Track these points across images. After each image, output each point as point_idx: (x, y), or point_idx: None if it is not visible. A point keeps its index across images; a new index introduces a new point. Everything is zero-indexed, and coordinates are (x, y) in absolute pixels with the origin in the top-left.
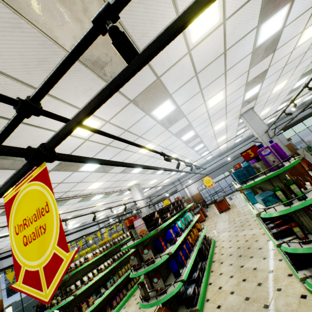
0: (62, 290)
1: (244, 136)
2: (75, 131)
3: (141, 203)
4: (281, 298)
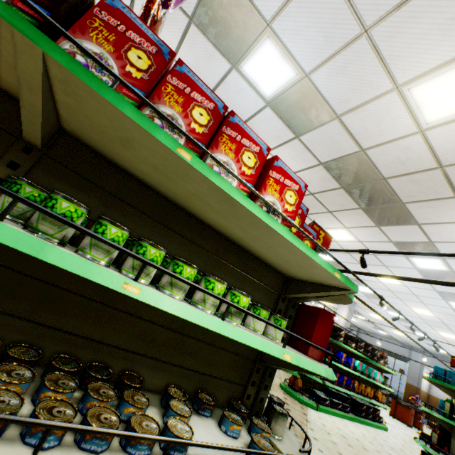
0: None
1: None
2: (332, 233)
3: (340, 321)
4: None
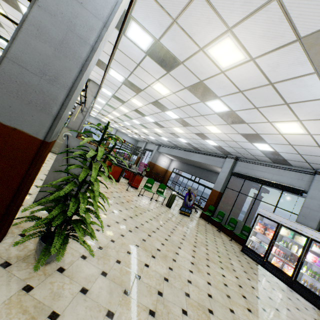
0: None
1: (191, 142)
2: None
3: None
4: None
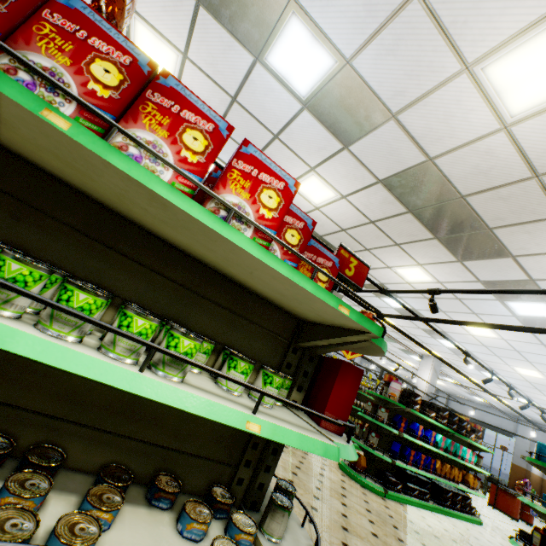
0: None
1: None
2: (403, 273)
3: (422, 385)
4: None
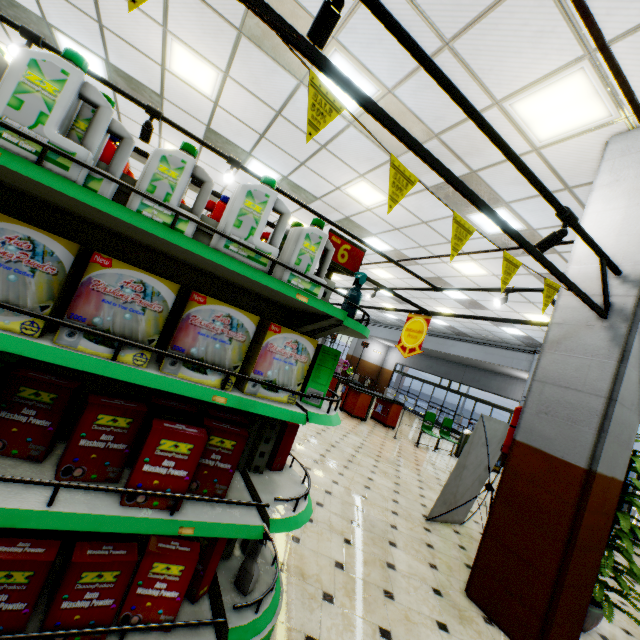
0: None
1: (458, 326)
2: None
3: None
4: None
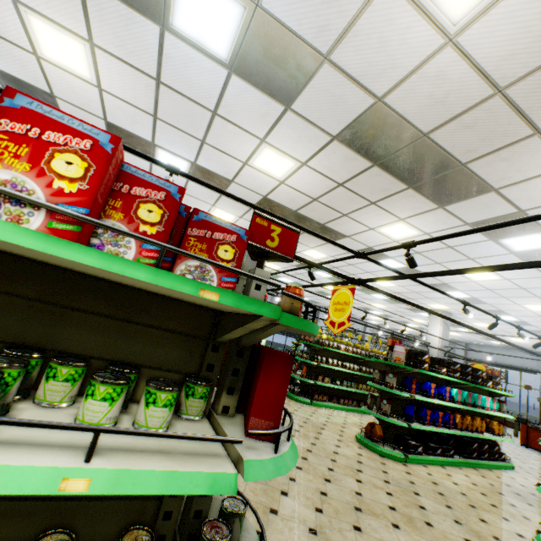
0: (311, 353)
1: None
2: (387, 232)
3: (434, 341)
4: (496, 518)
